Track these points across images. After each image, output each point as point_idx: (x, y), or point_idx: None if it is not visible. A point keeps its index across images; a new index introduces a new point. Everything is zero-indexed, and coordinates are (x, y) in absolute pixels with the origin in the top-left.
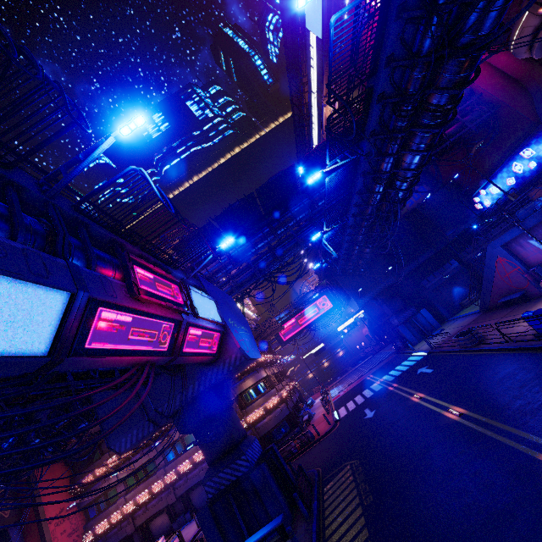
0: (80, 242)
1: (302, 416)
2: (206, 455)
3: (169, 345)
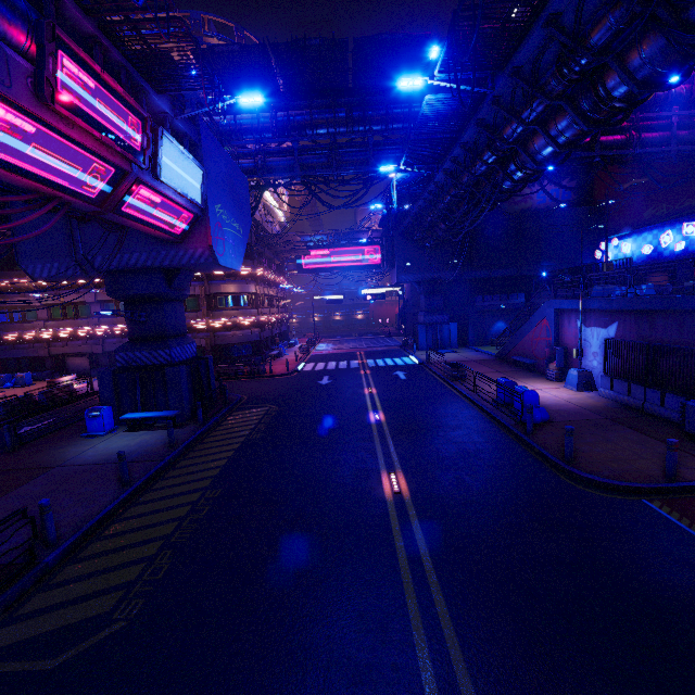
0: None
1: (274, 350)
2: (130, 329)
3: (100, 192)
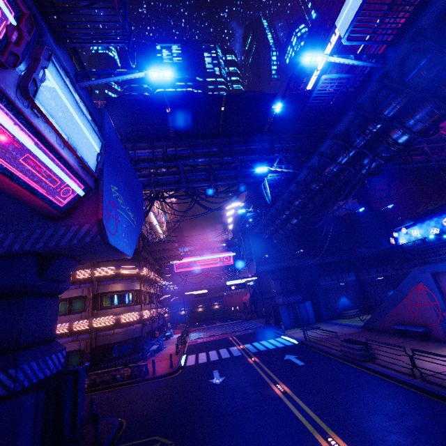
0: None
1: (153, 344)
2: None
3: None
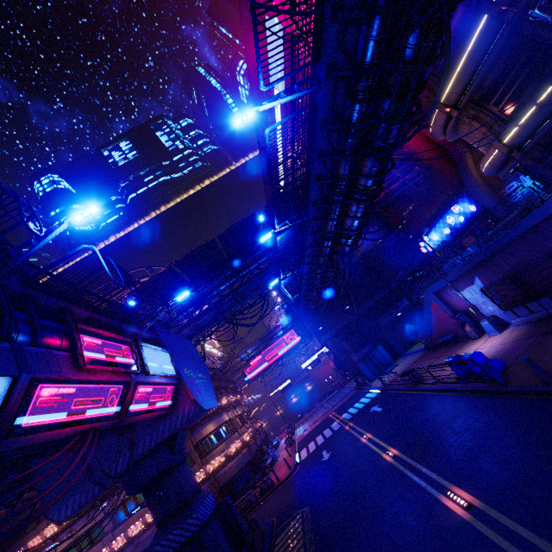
0: (27, 316)
1: (266, 459)
2: (155, 516)
3: (116, 407)
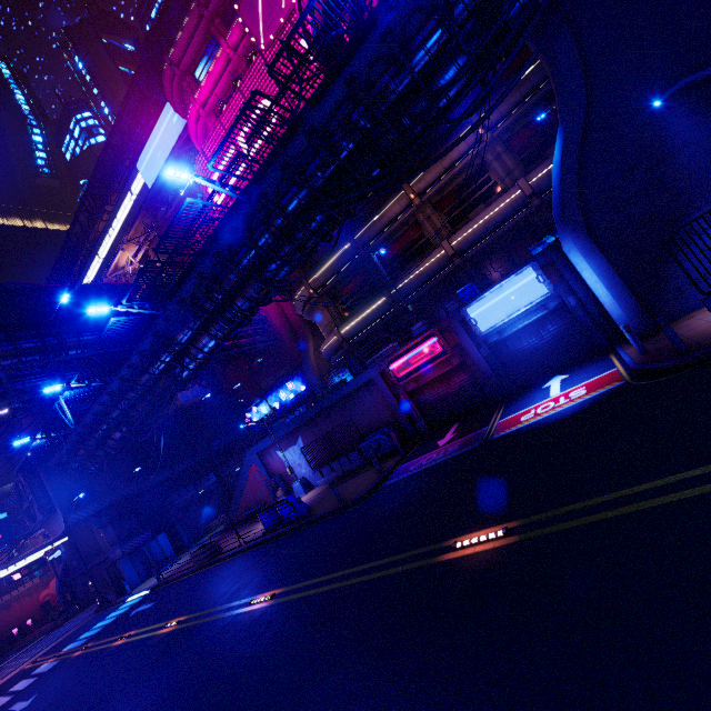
0: None
1: None
2: None
3: None
